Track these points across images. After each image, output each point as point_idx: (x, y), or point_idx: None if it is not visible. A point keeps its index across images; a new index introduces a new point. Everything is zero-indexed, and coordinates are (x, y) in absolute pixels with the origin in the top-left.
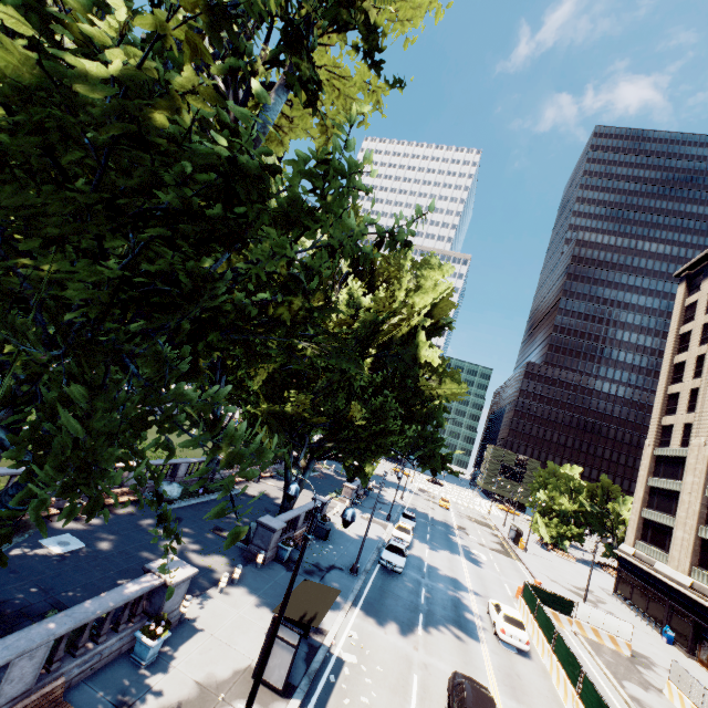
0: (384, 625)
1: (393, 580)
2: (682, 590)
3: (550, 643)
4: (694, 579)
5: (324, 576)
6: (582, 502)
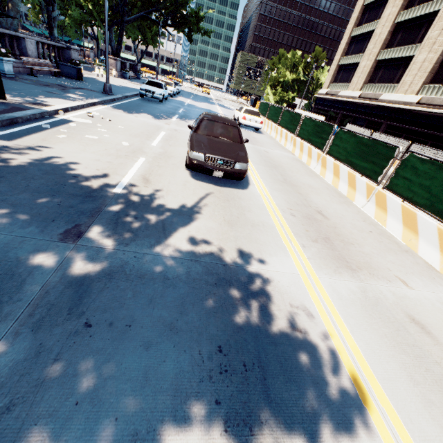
0: (136, 114)
1: (153, 103)
2: (353, 100)
3: (277, 122)
4: (362, 92)
5: (67, 89)
6: (299, 73)
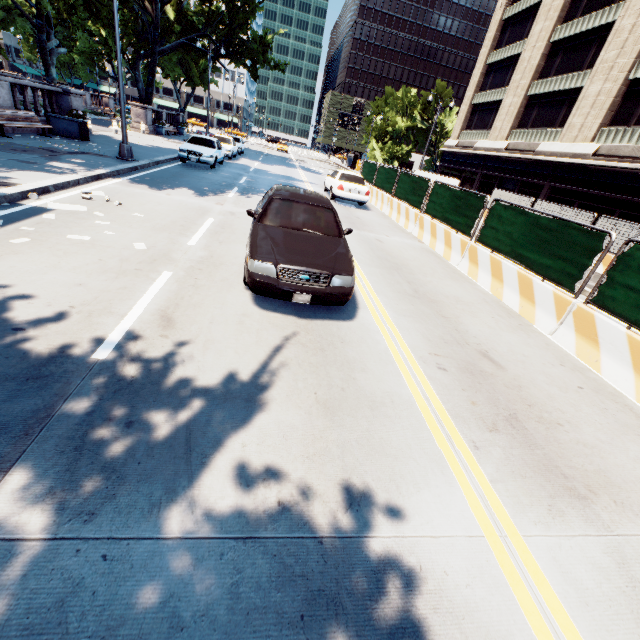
0: (169, 191)
1: (200, 171)
2: (497, 154)
3: (391, 191)
4: (509, 142)
5: (57, 156)
6: (415, 118)
